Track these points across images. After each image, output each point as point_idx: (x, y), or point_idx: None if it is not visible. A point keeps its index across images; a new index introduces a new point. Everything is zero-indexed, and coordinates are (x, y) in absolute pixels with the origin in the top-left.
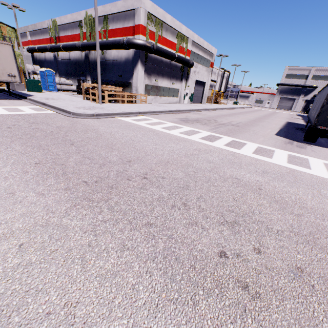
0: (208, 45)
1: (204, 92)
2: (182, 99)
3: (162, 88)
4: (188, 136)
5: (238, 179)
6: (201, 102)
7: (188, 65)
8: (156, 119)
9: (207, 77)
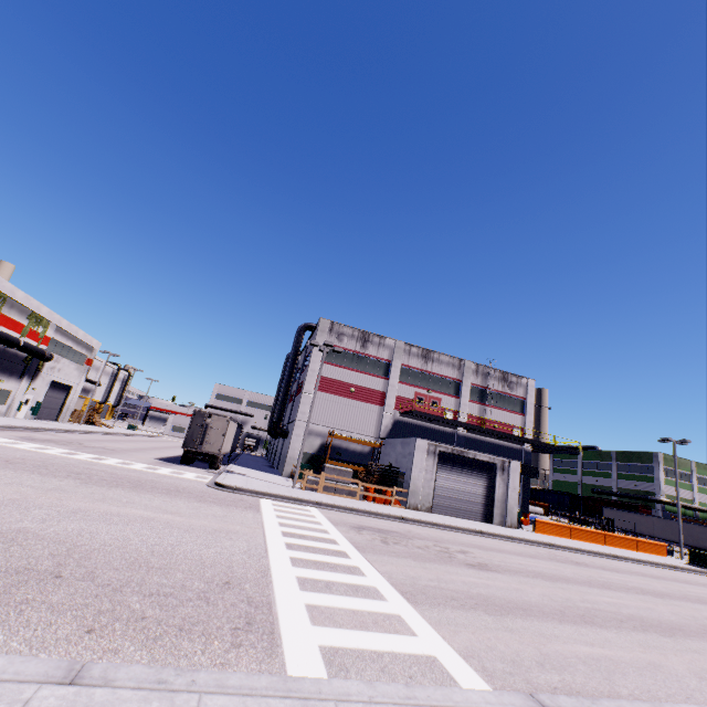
0: (86, 336)
1: (68, 402)
2: (14, 409)
3: None
4: (40, 450)
5: (90, 468)
6: (58, 419)
7: (42, 358)
8: None
9: (79, 378)
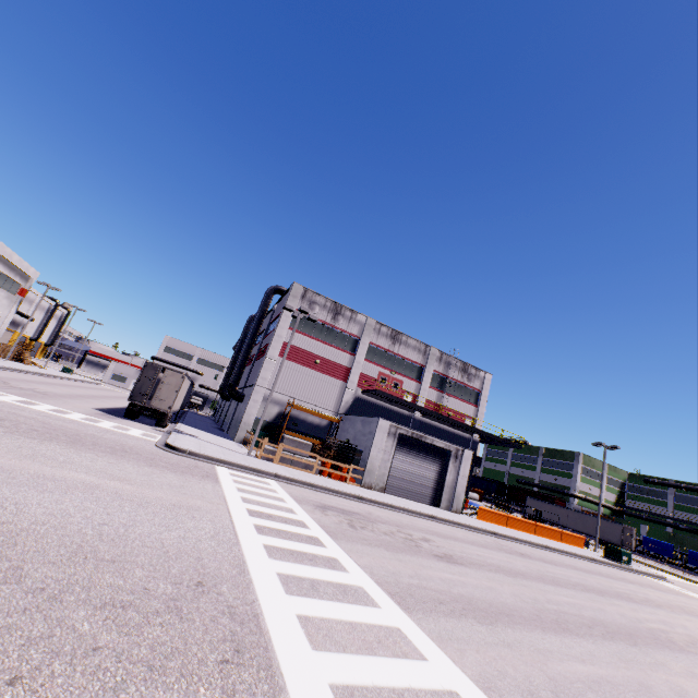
0: (22, 262)
1: None
2: None
3: None
4: None
5: (16, 413)
6: None
7: None
8: None
9: (8, 308)
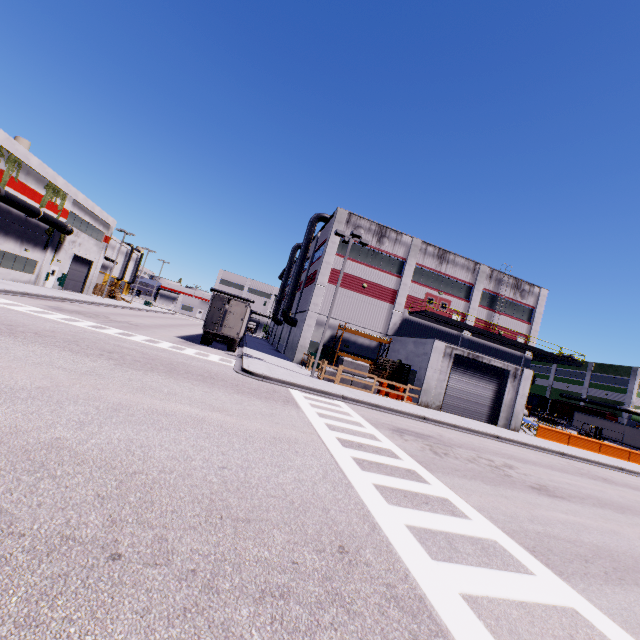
0: (102, 212)
1: (90, 276)
2: (42, 278)
3: (2, 253)
4: (69, 322)
5: (120, 345)
6: (83, 291)
7: (63, 230)
8: (6, 299)
9: (98, 254)
